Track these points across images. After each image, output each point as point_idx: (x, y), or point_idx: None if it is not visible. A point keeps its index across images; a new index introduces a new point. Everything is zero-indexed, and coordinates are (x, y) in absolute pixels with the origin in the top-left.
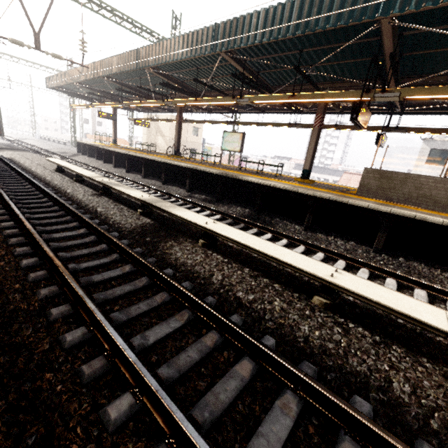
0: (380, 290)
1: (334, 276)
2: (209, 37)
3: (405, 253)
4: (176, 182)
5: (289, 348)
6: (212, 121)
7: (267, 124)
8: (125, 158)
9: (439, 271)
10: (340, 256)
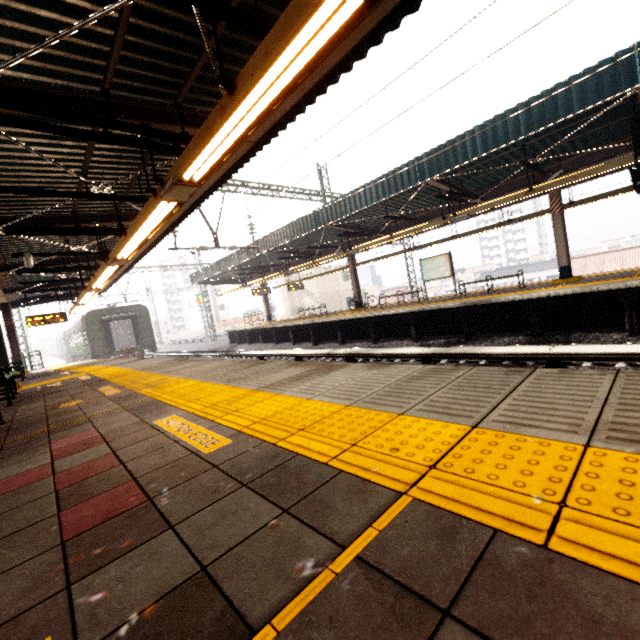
0: None
1: None
2: (411, 171)
3: None
4: (389, 335)
5: None
6: (387, 255)
7: (467, 234)
8: (309, 329)
9: None
10: None
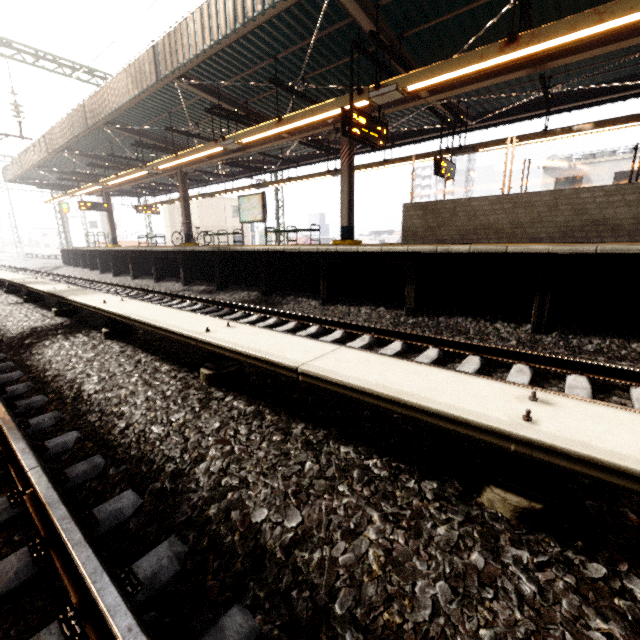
0: (266, 337)
1: (212, 331)
2: (151, 62)
3: (450, 308)
4: (175, 276)
5: (92, 443)
6: (234, 189)
7: (302, 178)
8: (109, 257)
9: (491, 323)
10: (340, 325)
